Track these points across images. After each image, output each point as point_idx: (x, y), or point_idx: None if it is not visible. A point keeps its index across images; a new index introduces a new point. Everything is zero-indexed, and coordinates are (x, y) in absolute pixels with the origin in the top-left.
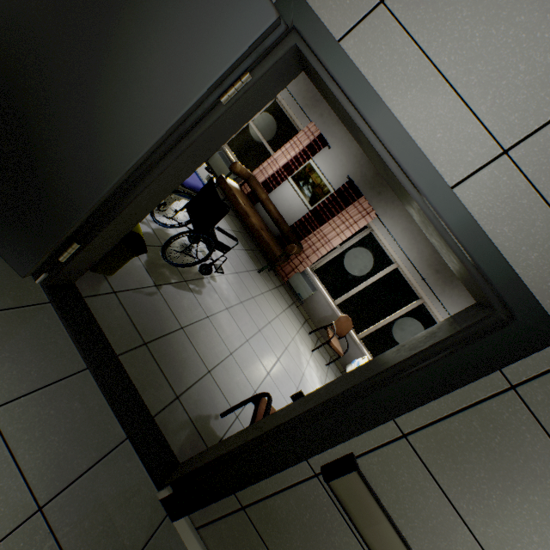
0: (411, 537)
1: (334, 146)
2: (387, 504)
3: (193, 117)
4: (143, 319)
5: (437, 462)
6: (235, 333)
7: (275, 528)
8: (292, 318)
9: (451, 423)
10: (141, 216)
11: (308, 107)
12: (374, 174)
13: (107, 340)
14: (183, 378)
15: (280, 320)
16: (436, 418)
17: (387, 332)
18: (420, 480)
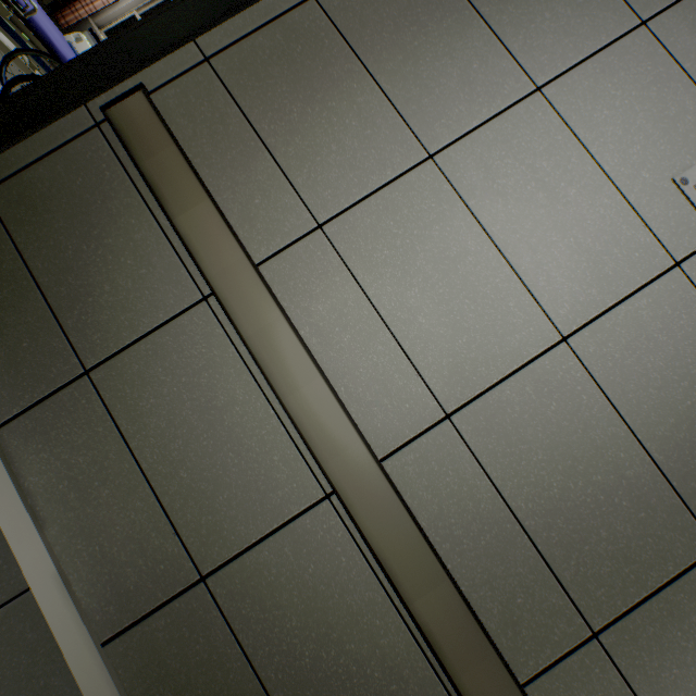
0: (207, 179)
1: None
2: (182, 144)
3: None
4: None
5: (241, 84)
6: None
7: (30, 211)
8: None
9: (256, 39)
10: None
11: None
12: None
13: None
14: None
15: None
16: (242, 37)
17: None
18: (222, 108)
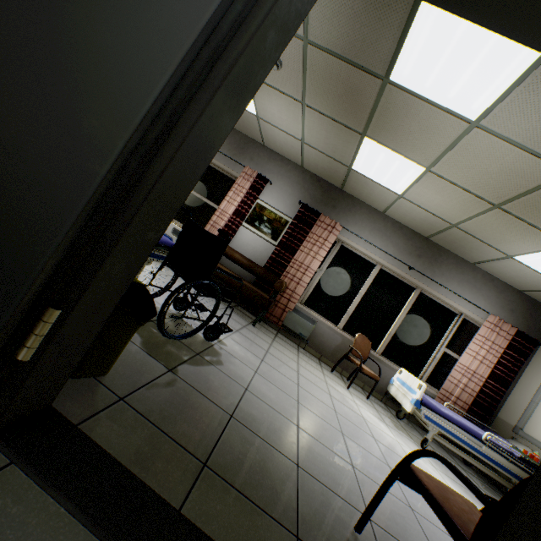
0: None
1: (275, 181)
2: None
3: (230, 16)
4: (179, 424)
5: None
6: (283, 398)
7: None
8: (309, 361)
9: None
10: (158, 232)
11: (237, 156)
12: (322, 193)
13: (150, 490)
14: (281, 496)
15: (303, 366)
16: None
17: (402, 335)
18: None
